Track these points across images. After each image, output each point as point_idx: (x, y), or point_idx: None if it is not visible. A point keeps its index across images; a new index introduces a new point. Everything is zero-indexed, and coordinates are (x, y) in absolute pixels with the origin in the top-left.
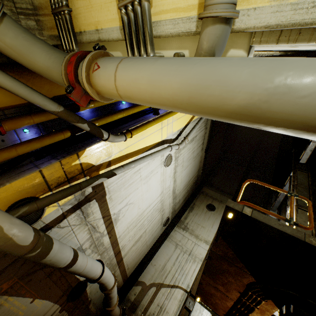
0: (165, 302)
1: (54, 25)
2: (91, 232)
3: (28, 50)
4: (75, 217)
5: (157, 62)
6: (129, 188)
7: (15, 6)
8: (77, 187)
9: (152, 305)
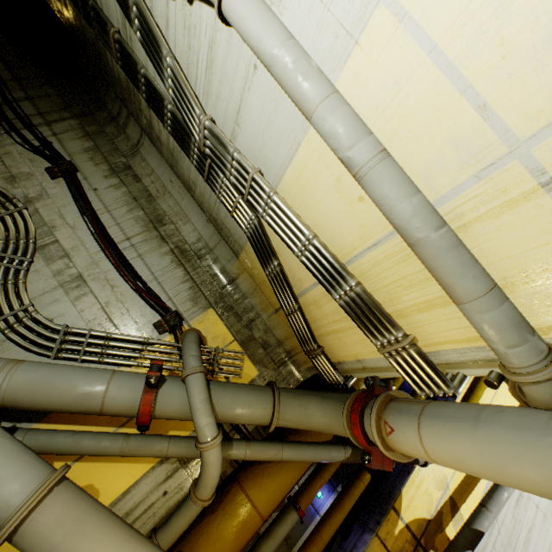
0: None
1: (307, 358)
2: None
3: (304, 415)
4: None
5: (477, 432)
6: (529, 551)
7: (274, 362)
8: None
9: None
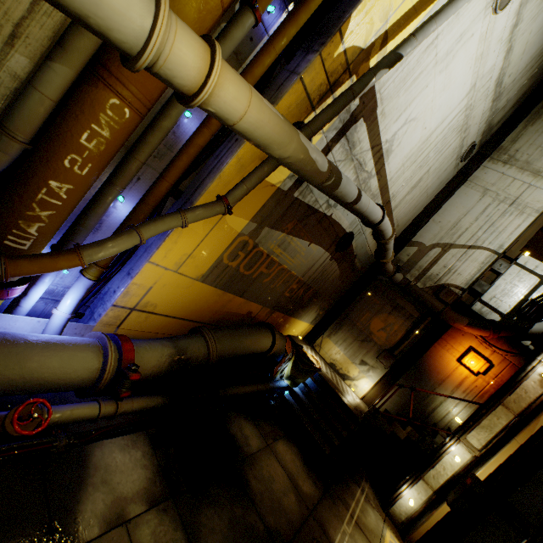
0: (455, 265)
1: None
2: (357, 172)
3: None
4: (340, 150)
5: None
6: (411, 88)
7: None
8: (349, 95)
9: (434, 266)
